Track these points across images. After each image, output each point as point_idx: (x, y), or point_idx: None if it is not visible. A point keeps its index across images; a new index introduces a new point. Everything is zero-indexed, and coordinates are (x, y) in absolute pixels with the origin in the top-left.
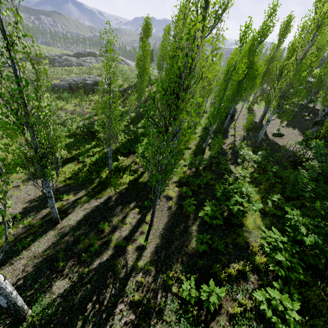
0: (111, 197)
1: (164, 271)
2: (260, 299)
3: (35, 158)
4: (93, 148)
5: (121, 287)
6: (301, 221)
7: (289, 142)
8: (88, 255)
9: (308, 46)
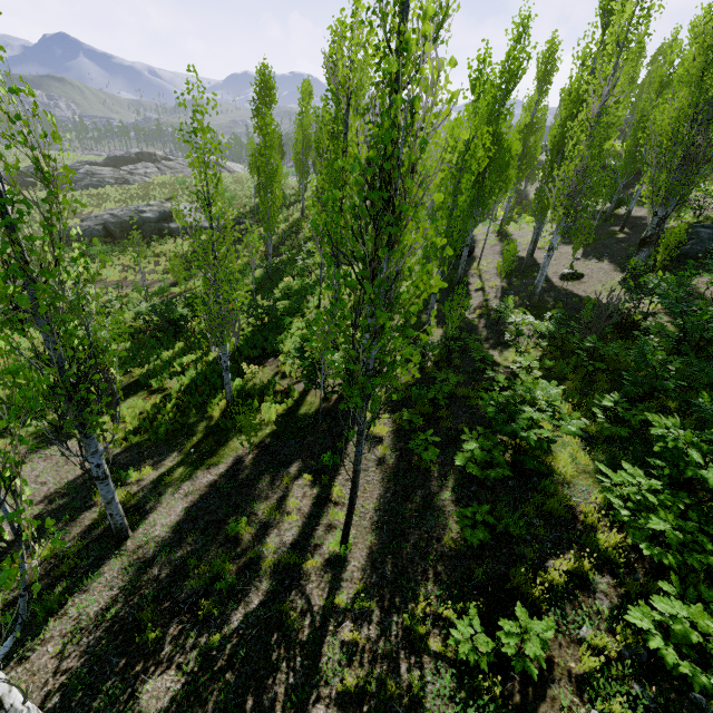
0: (242, 459)
1: (400, 606)
2: (644, 627)
3: (61, 385)
4: (180, 356)
5: (308, 665)
6: (683, 437)
7: (597, 287)
8: (215, 603)
9: (608, 90)
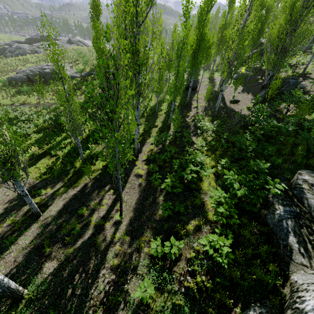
0: (87, 184)
1: (137, 237)
2: (203, 243)
3: None
4: (64, 140)
5: (102, 257)
6: (236, 178)
7: (243, 107)
8: (71, 238)
9: (247, 15)
